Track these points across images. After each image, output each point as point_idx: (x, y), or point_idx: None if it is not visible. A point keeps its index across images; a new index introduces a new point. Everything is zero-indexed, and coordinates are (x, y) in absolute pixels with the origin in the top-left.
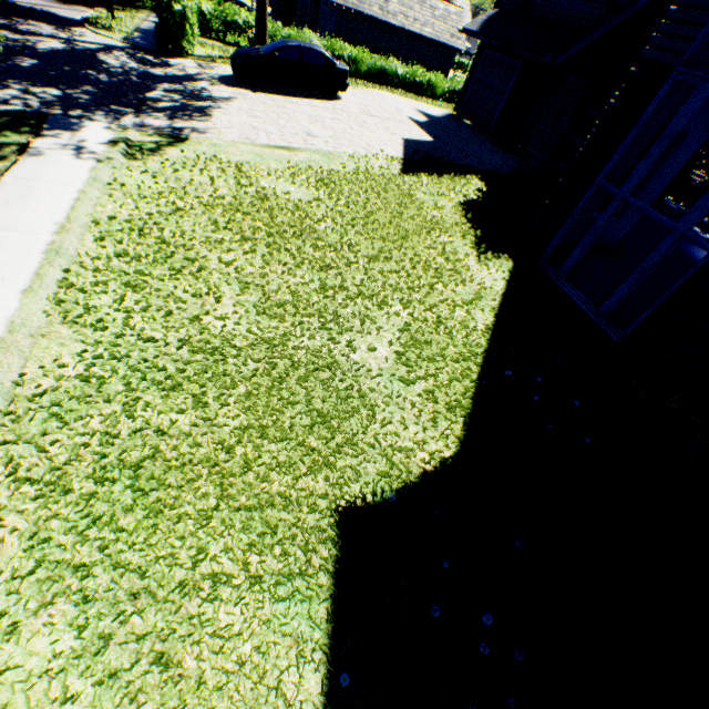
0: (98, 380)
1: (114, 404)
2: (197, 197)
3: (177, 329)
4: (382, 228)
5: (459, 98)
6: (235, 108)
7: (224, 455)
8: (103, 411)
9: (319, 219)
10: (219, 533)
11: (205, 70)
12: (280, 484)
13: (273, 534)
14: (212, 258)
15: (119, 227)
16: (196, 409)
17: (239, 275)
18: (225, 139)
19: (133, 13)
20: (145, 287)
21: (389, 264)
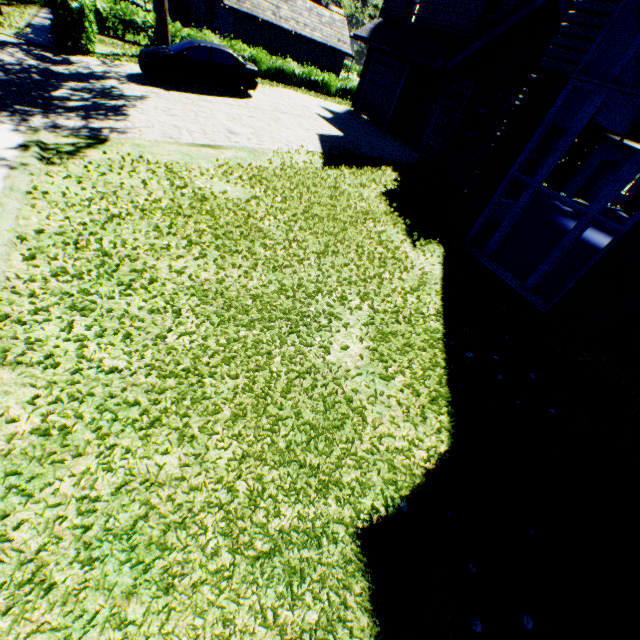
0: (60, 431)
1: (85, 458)
2: (132, 202)
3: (141, 353)
4: (322, 222)
5: (355, 95)
6: (151, 106)
7: (225, 495)
8: (73, 469)
9: (262, 218)
10: (243, 595)
11: (111, 68)
12: (293, 517)
13: (300, 580)
14: (161, 267)
15: (49, 241)
16: (183, 445)
17: (194, 283)
18: (148, 138)
19: (21, 8)
20: (95, 308)
21: (338, 257)
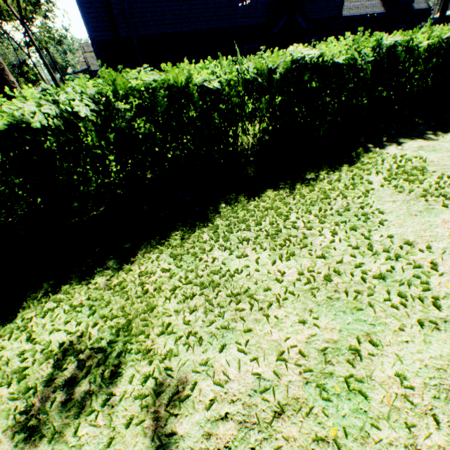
0: None
1: None
2: None
3: None
4: None
5: None
6: None
7: None
8: None
9: None
10: None
11: None
12: None
13: None
14: None
15: None
16: None
17: None
18: None
19: None
20: None
21: None
